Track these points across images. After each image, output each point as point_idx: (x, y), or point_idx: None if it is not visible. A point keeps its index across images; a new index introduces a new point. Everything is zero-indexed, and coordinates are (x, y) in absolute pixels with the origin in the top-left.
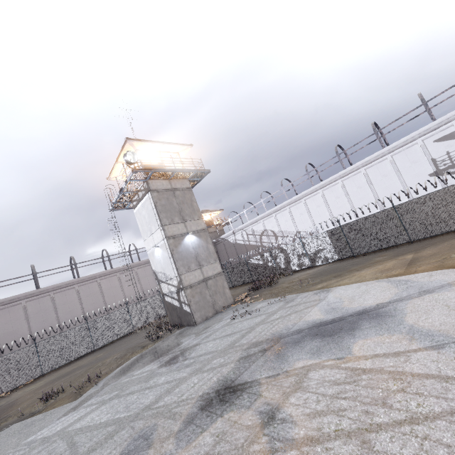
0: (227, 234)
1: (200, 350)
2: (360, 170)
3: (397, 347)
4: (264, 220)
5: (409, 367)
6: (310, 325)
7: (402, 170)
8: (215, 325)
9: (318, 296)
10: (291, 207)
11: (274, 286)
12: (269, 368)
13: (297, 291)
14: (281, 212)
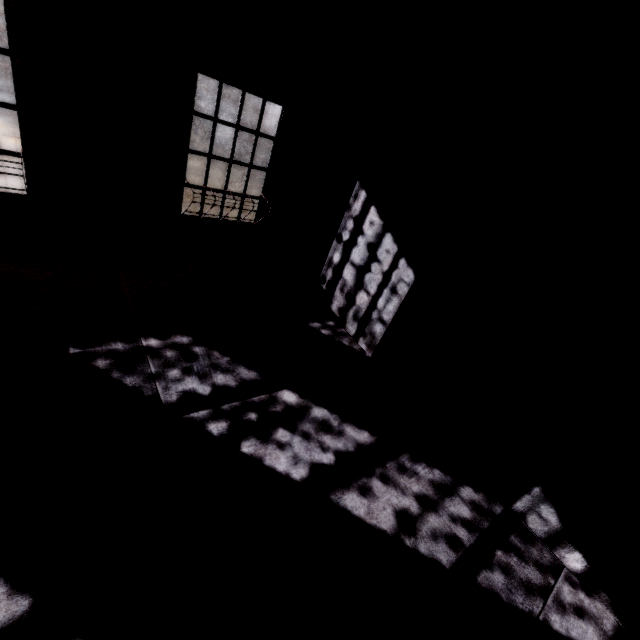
0: None
1: (6, 97)
2: None
3: None
4: None
5: None
6: None
7: None
8: None
9: None
10: None
11: None
12: None
13: None
14: None
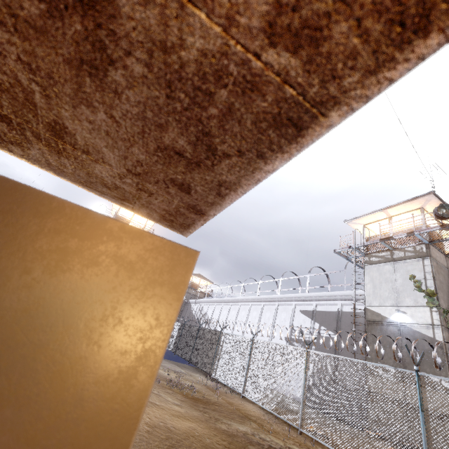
0: (192, 301)
1: None
2: (262, 303)
3: None
4: (210, 305)
5: None
6: None
7: (277, 322)
8: None
9: None
10: (224, 305)
11: None
12: None
13: None
14: (219, 304)
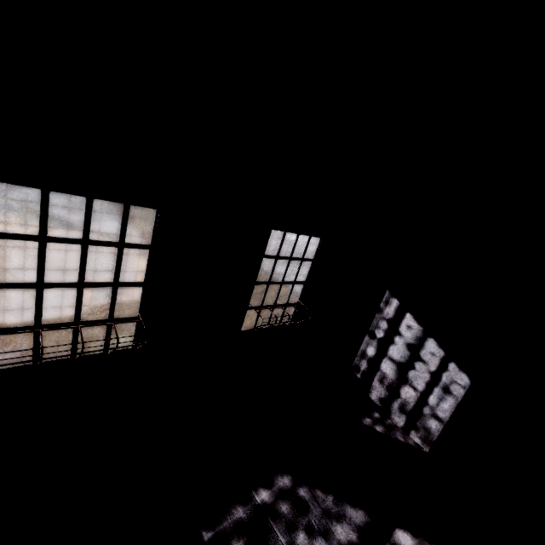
0: None
1: (15, 194)
2: None
3: (31, 227)
4: None
5: (12, 227)
6: (56, 216)
7: None
8: (58, 195)
9: (110, 219)
10: None
11: (143, 208)
12: (0, 209)
13: None
14: None
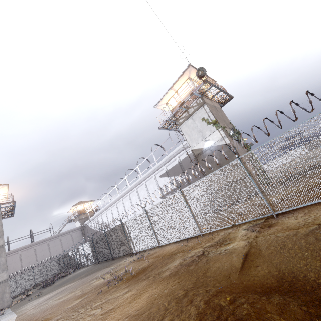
0: (87, 222)
1: None
2: (135, 188)
3: None
4: (102, 214)
5: None
6: None
7: (150, 192)
8: None
9: None
10: (112, 208)
11: (47, 287)
12: None
13: (18, 307)
14: (108, 210)
